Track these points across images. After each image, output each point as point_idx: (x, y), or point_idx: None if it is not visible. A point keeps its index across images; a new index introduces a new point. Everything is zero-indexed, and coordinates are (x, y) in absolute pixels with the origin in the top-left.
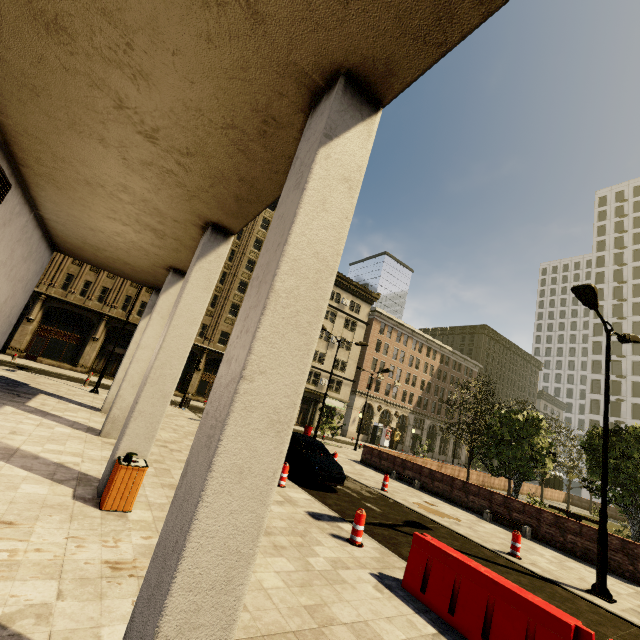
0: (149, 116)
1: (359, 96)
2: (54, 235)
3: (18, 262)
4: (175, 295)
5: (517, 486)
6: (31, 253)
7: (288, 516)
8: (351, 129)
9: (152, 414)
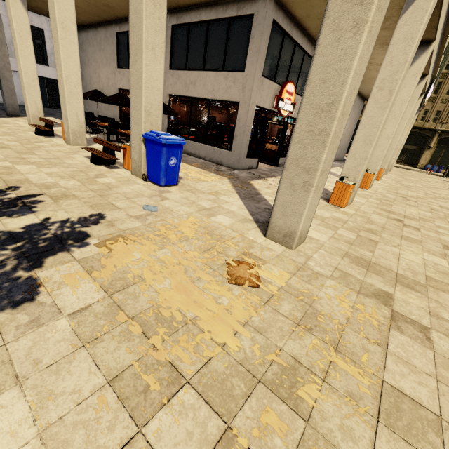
0: (378, 62)
1: (423, 45)
2: (363, 95)
3: (351, 112)
4: (415, 107)
5: None
6: (355, 106)
7: (448, 197)
8: (418, 59)
9: (387, 155)
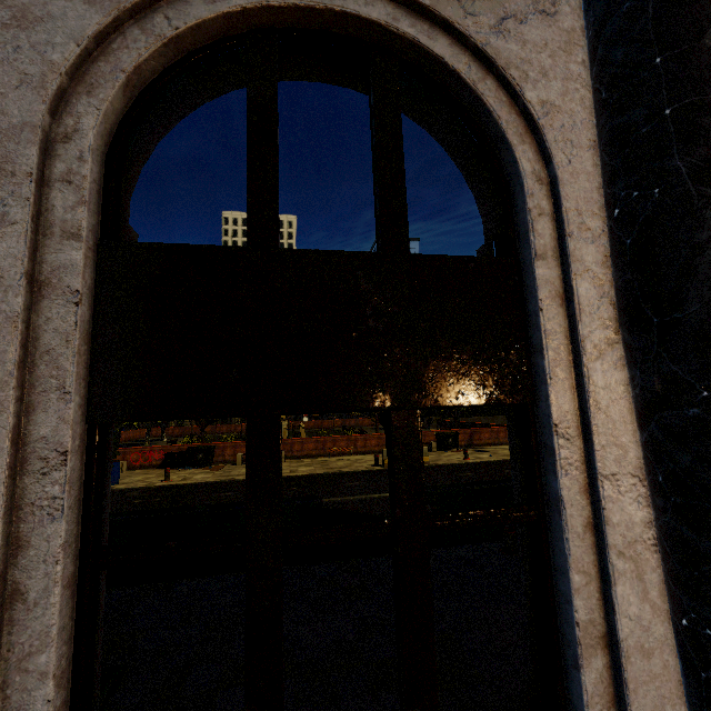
0: None
1: None
2: None
3: None
4: None
5: (162, 427)
6: None
7: None
8: None
9: None
